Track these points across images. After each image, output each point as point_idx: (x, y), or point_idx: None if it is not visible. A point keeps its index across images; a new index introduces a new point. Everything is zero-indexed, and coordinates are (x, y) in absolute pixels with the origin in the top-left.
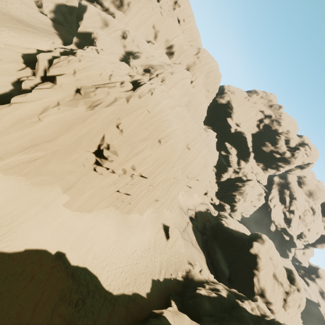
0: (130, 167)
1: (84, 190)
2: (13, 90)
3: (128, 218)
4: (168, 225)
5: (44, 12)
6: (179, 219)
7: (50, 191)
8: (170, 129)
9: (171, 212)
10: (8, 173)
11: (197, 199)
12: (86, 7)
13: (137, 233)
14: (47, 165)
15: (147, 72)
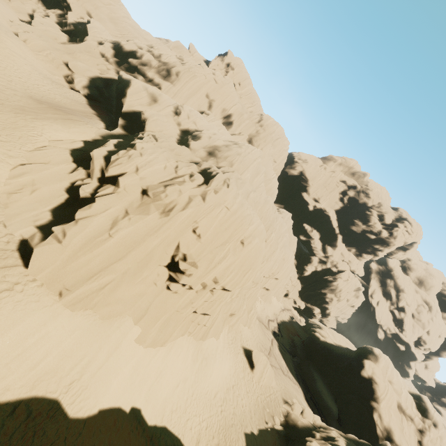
0: (212, 280)
1: (157, 317)
2: (69, 199)
3: (203, 345)
4: (250, 348)
5: (76, 88)
6: (261, 337)
7: (121, 324)
8: (253, 226)
9: (249, 328)
10: (77, 309)
11: (276, 304)
12: (129, 81)
13: (216, 366)
14: (117, 291)
15: (213, 156)
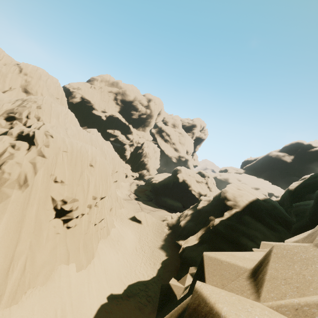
0: (92, 200)
1: (77, 248)
2: None
3: (111, 237)
4: (132, 216)
5: None
6: (132, 206)
7: (59, 274)
8: (89, 152)
9: (124, 207)
10: (18, 299)
11: (125, 185)
12: None
13: (125, 238)
14: (36, 261)
15: (13, 120)
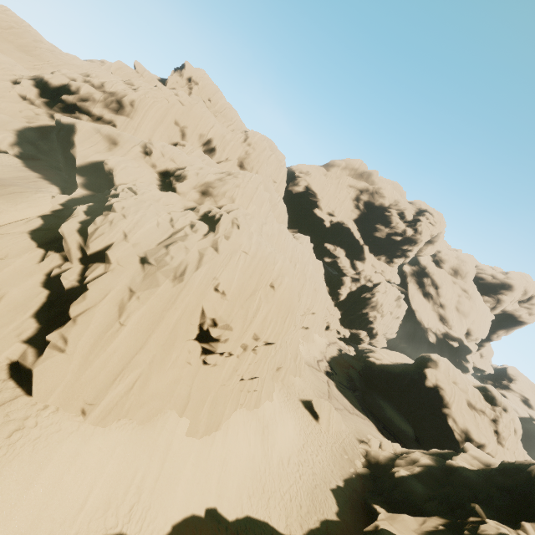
0: (252, 339)
1: (202, 400)
2: (50, 295)
3: (259, 413)
4: (308, 399)
5: (0, 148)
6: (315, 382)
7: (165, 422)
8: (278, 265)
9: (300, 376)
10: (108, 423)
11: (320, 341)
12: (73, 126)
13: (280, 430)
14: (148, 386)
15: (208, 196)
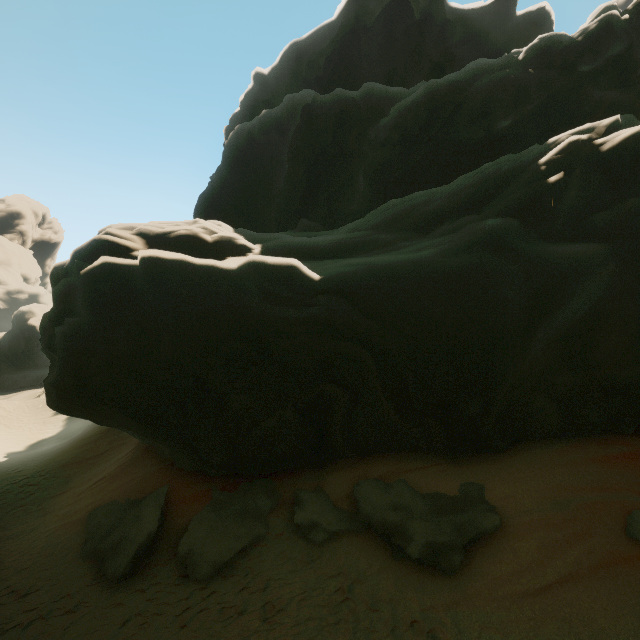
0: None
1: None
2: None
3: None
4: None
5: None
6: None
7: None
8: None
9: None
10: None
11: None
12: None
13: None
14: None
15: None
